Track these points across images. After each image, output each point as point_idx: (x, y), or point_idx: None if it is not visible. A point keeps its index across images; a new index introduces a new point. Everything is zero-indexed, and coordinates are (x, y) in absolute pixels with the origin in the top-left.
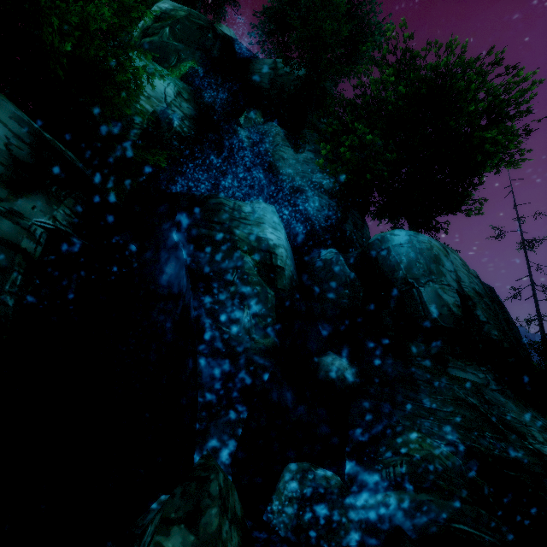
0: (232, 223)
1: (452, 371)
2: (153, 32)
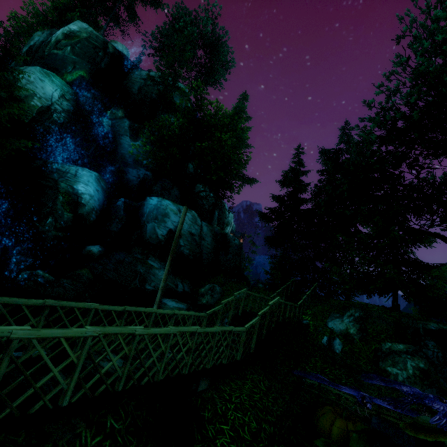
0: (60, 179)
1: (149, 261)
2: (60, 47)
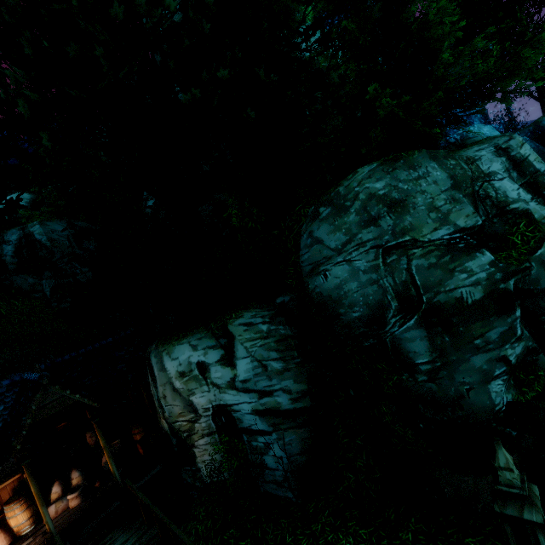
0: None
1: None
2: None
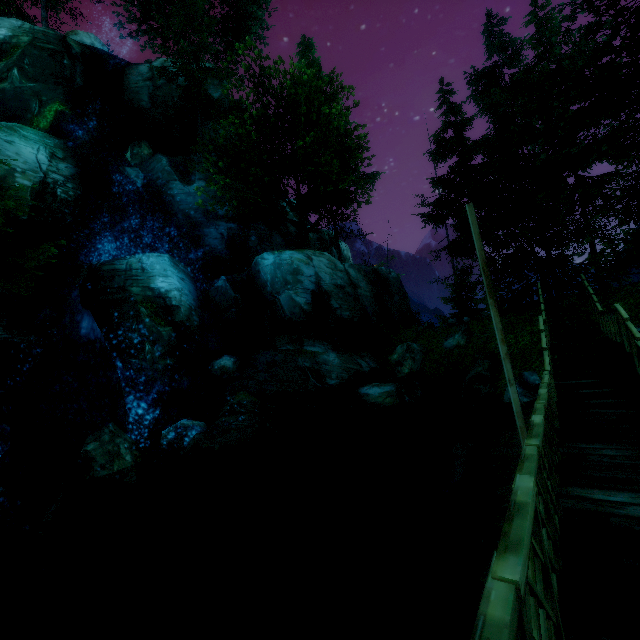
0: (127, 284)
1: (306, 348)
2: (1, 77)
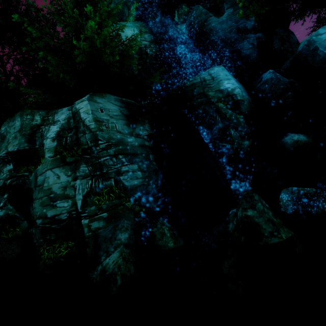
0: (204, 90)
1: None
2: (109, 3)
